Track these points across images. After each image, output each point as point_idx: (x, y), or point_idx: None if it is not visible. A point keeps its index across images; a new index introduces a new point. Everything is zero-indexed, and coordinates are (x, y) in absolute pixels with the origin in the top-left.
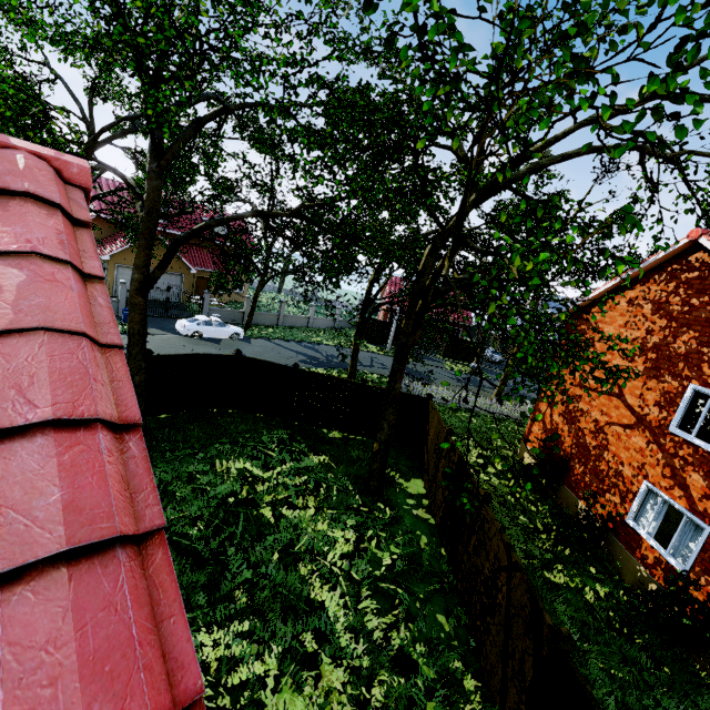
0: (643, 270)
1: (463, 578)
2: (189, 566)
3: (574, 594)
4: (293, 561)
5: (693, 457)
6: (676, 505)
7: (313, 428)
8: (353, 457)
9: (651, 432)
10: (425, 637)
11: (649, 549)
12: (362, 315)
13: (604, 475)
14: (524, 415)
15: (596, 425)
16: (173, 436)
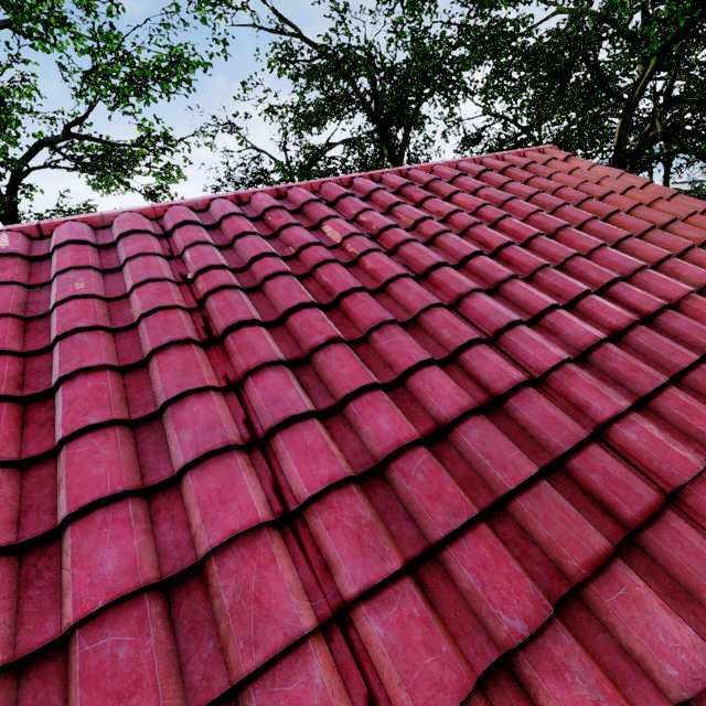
0: None
1: None
2: None
3: None
4: None
5: None
6: None
7: None
8: None
9: None
10: None
11: None
12: None
13: None
14: None
15: None
16: None
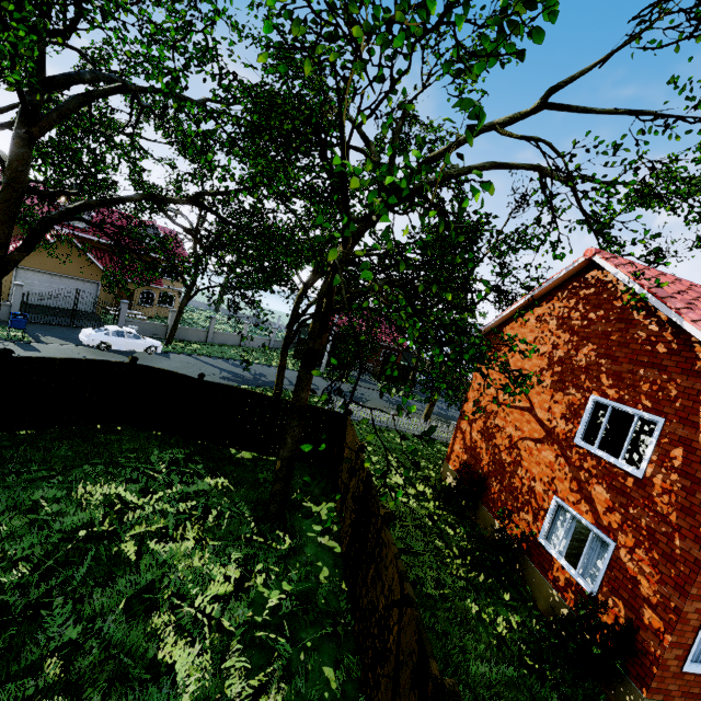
0: (548, 288)
1: (360, 617)
2: None
3: (485, 626)
4: (148, 611)
5: (597, 469)
6: (583, 520)
7: (220, 448)
8: (260, 479)
9: (559, 445)
10: (303, 700)
11: (560, 570)
12: (289, 330)
13: (518, 492)
14: (400, 407)
15: (510, 441)
16: (28, 455)
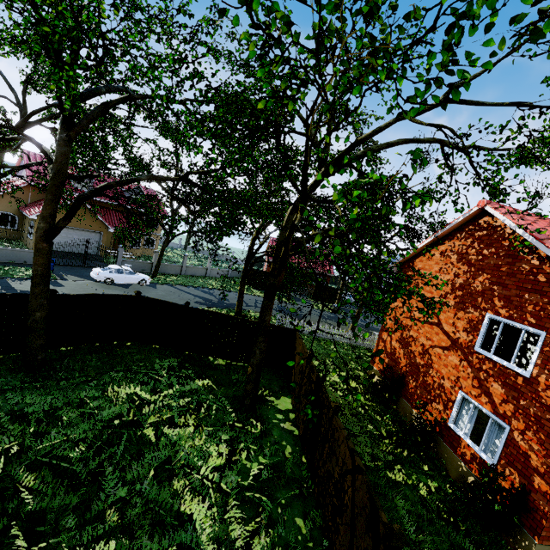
0: (449, 230)
1: (319, 482)
2: (63, 488)
3: (411, 489)
4: (168, 477)
5: (493, 370)
6: (483, 409)
7: (201, 357)
8: (233, 380)
9: (462, 351)
10: (284, 541)
11: (466, 447)
12: (246, 265)
13: (430, 388)
14: (355, 334)
15: (423, 348)
16: (71, 366)
